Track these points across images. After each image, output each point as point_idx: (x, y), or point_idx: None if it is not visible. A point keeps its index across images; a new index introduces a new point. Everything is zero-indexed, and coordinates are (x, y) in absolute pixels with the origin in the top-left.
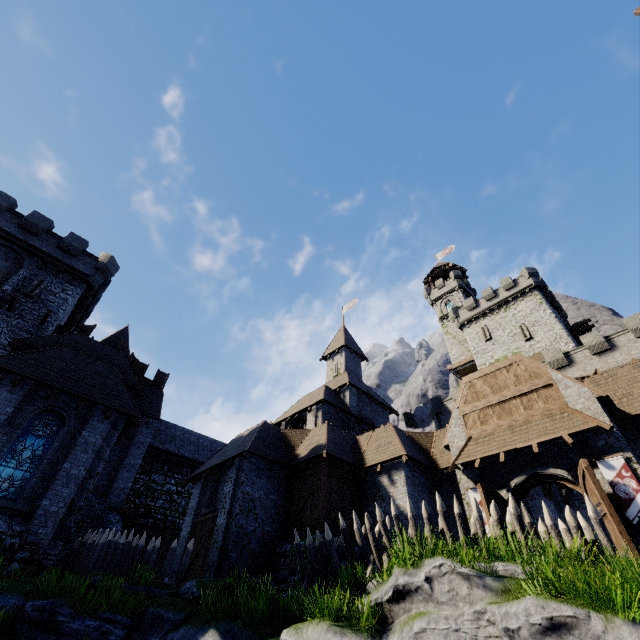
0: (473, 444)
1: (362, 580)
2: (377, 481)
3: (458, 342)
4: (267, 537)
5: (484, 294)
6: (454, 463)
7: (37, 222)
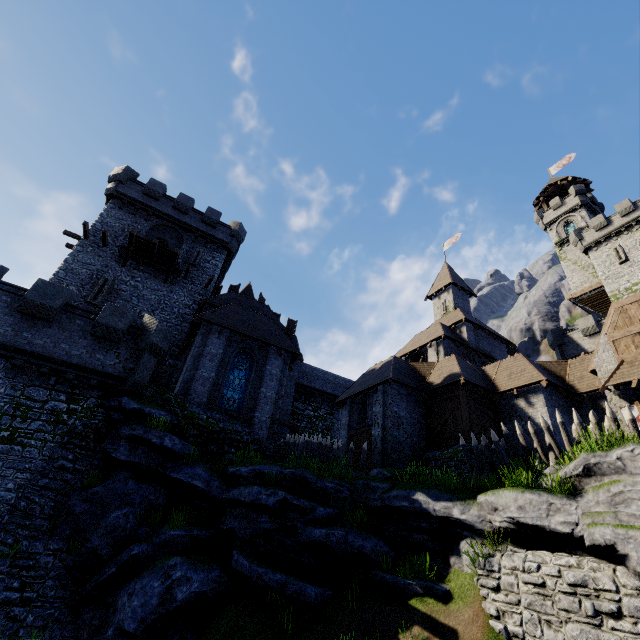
0: (627, 367)
1: (536, 468)
2: (512, 404)
3: (580, 268)
4: (415, 446)
5: (619, 209)
6: (605, 385)
7: (184, 202)
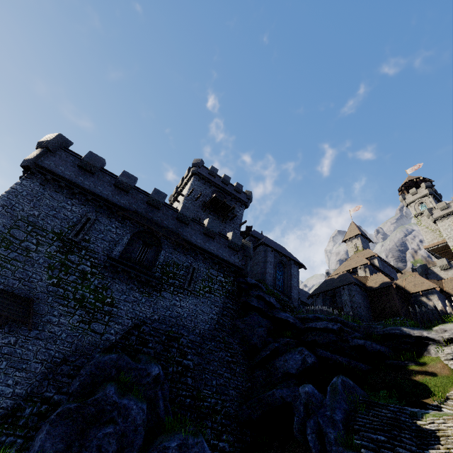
0: None
1: None
2: (418, 299)
3: (431, 231)
4: (368, 318)
5: None
6: None
7: (227, 179)
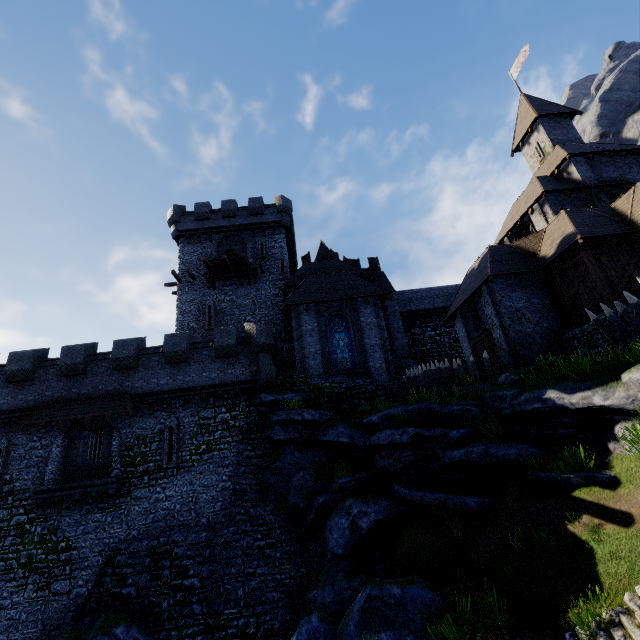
0: None
1: None
2: None
3: None
4: (548, 332)
5: None
6: None
7: (229, 208)
